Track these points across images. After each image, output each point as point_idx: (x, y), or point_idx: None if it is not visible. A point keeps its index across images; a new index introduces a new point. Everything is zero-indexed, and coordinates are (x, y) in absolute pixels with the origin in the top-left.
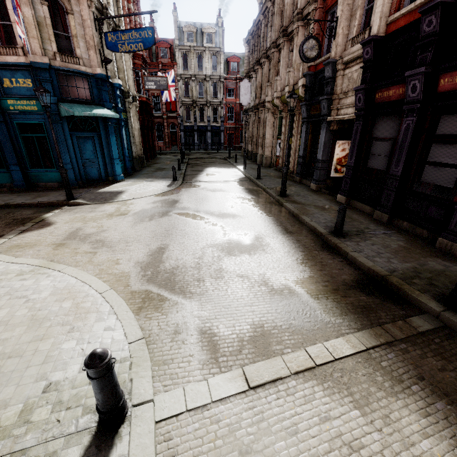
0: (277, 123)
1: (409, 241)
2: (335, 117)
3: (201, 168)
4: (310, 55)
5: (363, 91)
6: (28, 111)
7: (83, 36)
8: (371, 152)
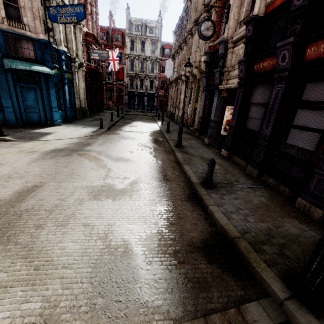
0: (189, 92)
1: (271, 198)
2: (224, 86)
3: (130, 121)
4: (206, 34)
5: (244, 62)
6: None
7: (30, 8)
8: (249, 115)
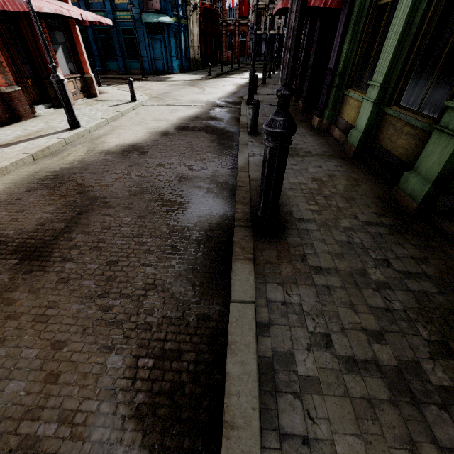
0: None
1: None
2: None
3: (241, 72)
4: None
5: None
6: (126, 20)
7: None
8: None
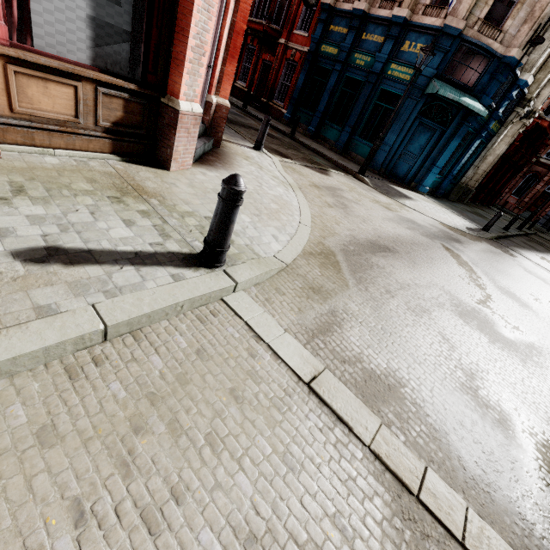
0: None
1: None
2: None
3: (542, 249)
4: None
5: None
6: (399, 79)
7: (532, 4)
8: None
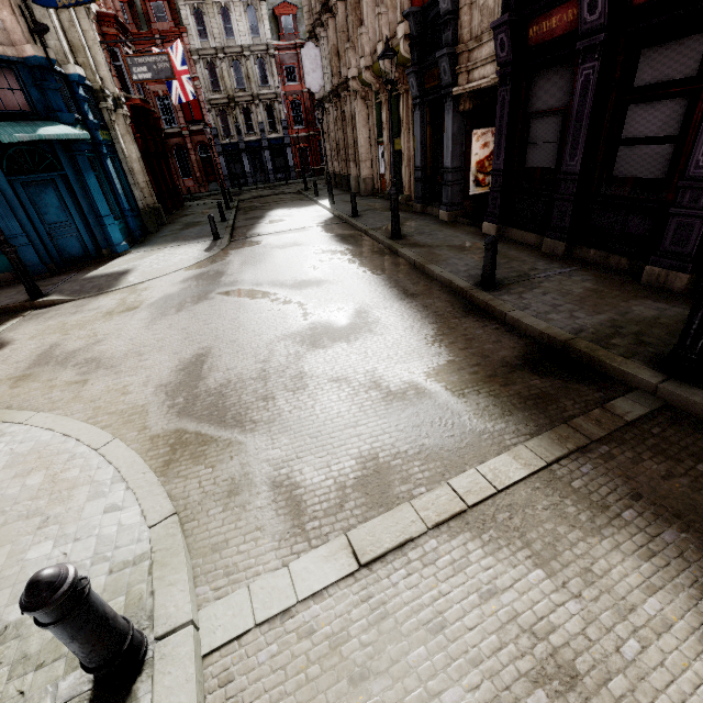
0: (374, 117)
1: (600, 280)
2: (465, 86)
3: (261, 214)
4: None
5: (506, 26)
6: None
7: None
8: (530, 139)
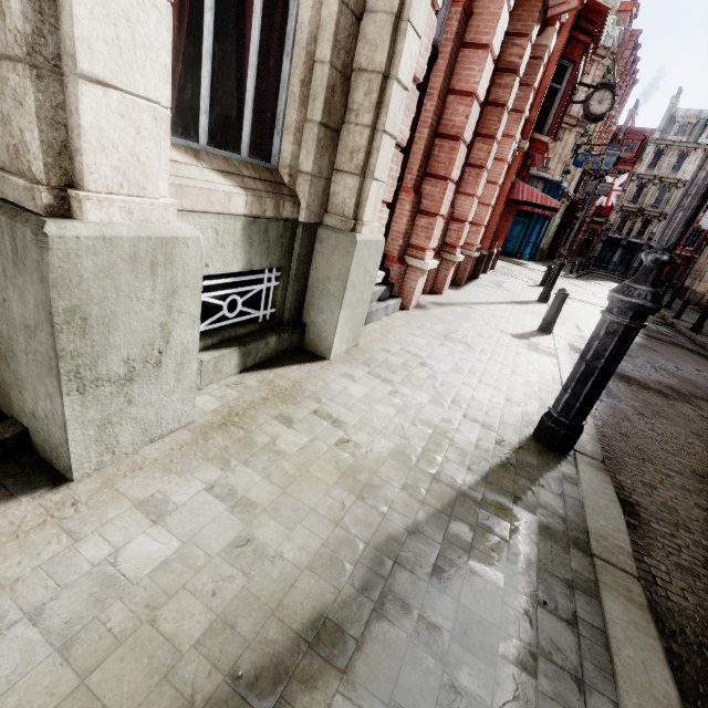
0: None
1: None
2: None
3: (601, 280)
4: None
5: None
6: None
7: (559, 154)
8: None
